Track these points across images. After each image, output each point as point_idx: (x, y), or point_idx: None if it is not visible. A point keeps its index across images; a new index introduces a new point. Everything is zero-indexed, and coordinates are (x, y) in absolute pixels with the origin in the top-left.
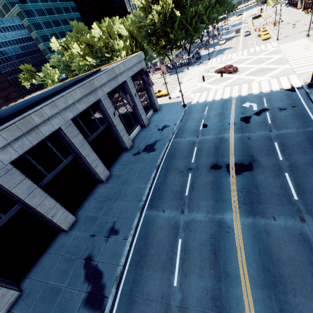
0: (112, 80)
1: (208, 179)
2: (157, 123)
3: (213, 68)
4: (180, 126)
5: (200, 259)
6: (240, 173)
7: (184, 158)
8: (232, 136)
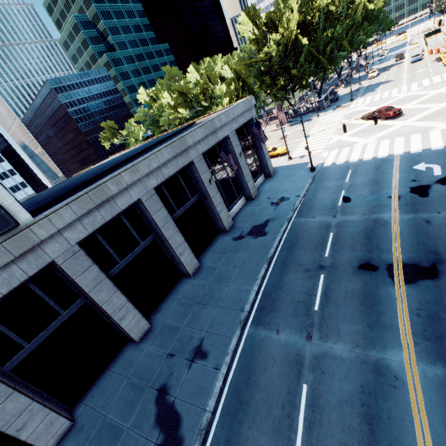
0: (210, 135)
1: (354, 286)
2: (269, 194)
3: (360, 112)
4: (306, 200)
5: (341, 429)
6: (415, 281)
7: (312, 248)
8: (395, 217)
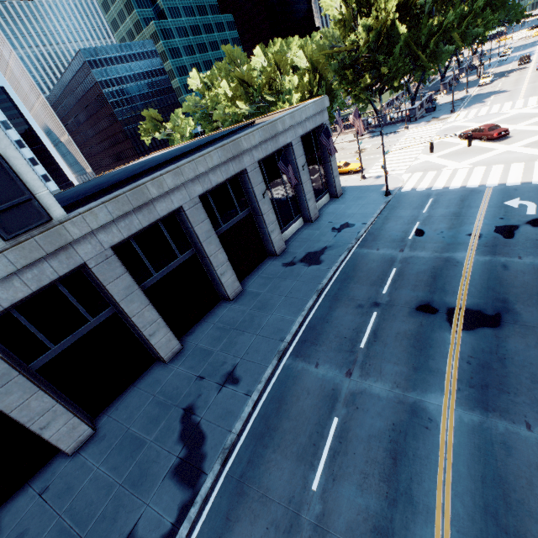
0: (269, 140)
1: (407, 327)
2: (332, 218)
3: (458, 128)
4: (373, 229)
5: (365, 460)
6: (474, 328)
7: (370, 283)
8: (470, 258)
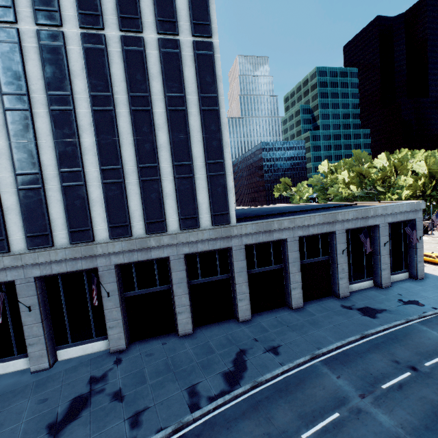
0: (360, 219)
1: (436, 398)
2: (403, 292)
3: None
4: None
5: None
6: None
7: (415, 352)
8: None
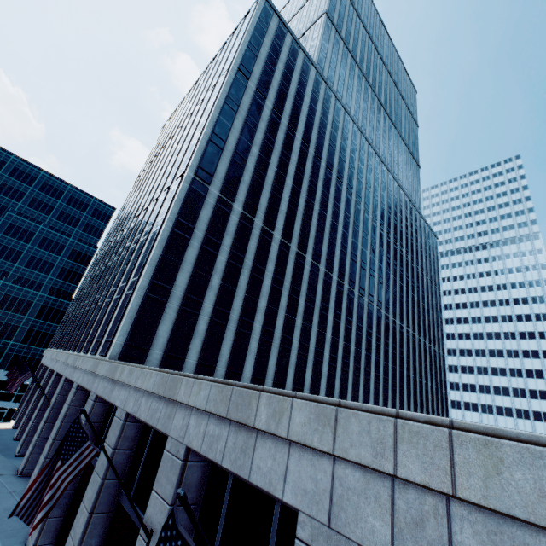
0: (232, 428)
1: None
2: None
3: None
4: None
5: None
6: None
7: None
8: None
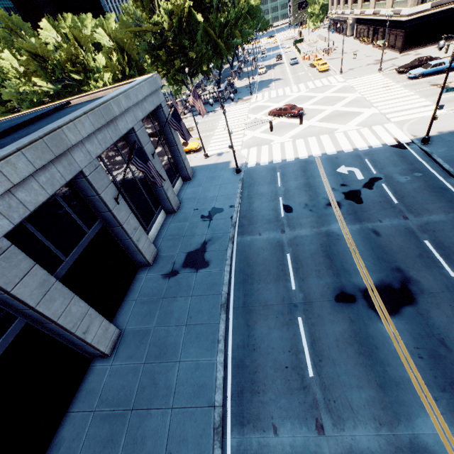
0: (106, 128)
1: (341, 328)
2: (196, 204)
3: (263, 108)
4: (243, 211)
5: None
6: (397, 310)
7: (274, 279)
8: (345, 228)
